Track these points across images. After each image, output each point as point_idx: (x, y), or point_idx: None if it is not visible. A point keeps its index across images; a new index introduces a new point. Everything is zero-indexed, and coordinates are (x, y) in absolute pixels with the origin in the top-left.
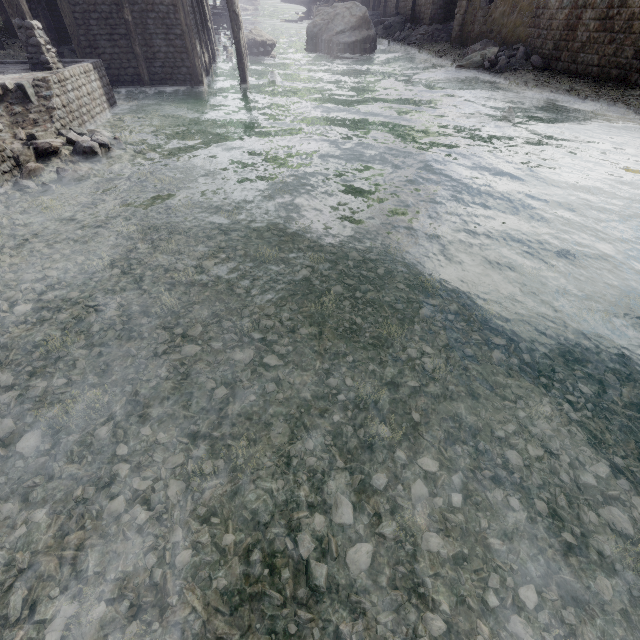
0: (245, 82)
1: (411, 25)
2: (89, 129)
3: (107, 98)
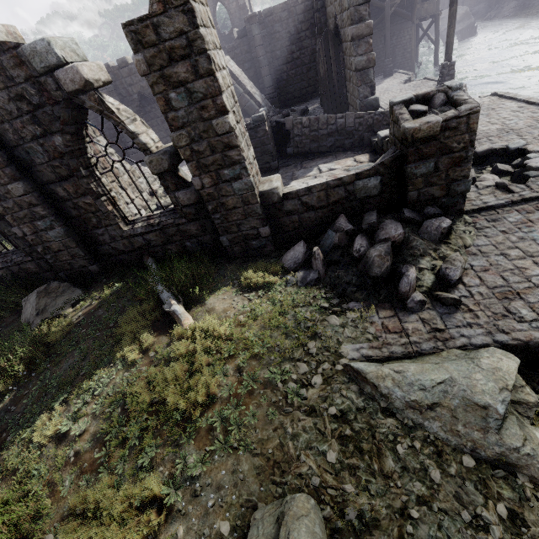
0: (437, 65)
1: (499, 5)
2: None
3: None
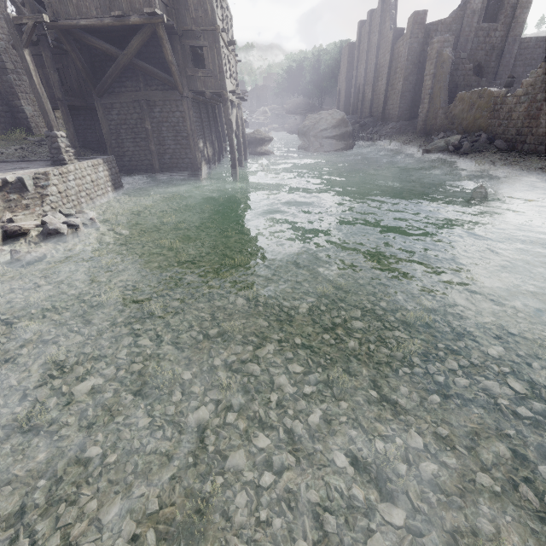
0: (235, 167)
1: (382, 123)
2: (78, 210)
3: (113, 183)
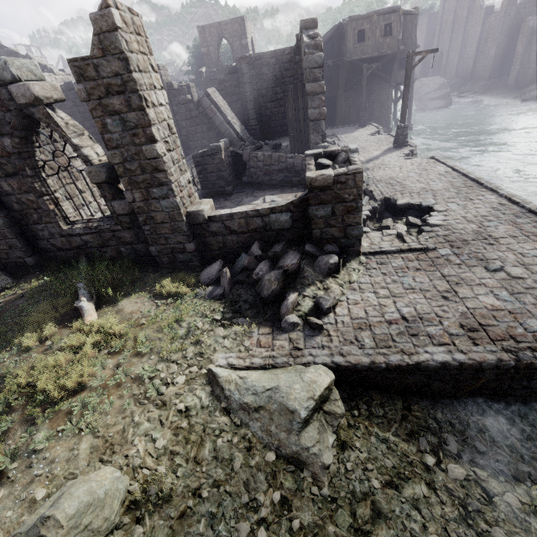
0: (410, 123)
1: (472, 82)
2: None
3: None
